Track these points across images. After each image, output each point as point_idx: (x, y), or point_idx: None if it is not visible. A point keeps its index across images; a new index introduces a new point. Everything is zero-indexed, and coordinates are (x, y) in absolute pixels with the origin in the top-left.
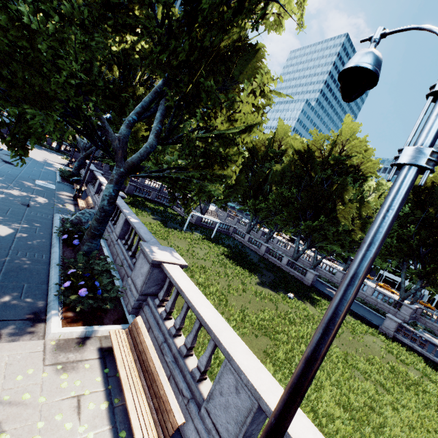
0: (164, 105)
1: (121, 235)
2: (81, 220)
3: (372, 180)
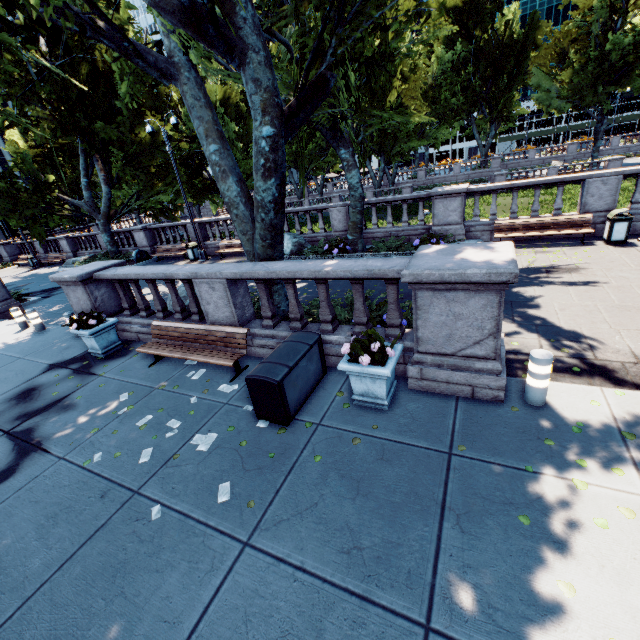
0: None
1: None
2: (300, 244)
3: None
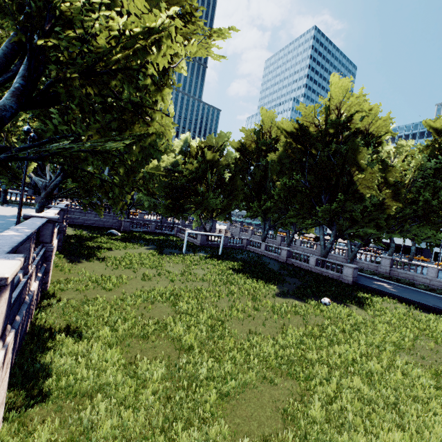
0: None
1: None
2: None
3: (388, 144)
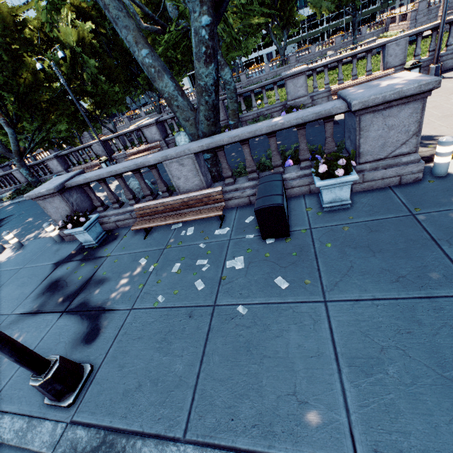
0: None
1: (226, 117)
2: None
3: None
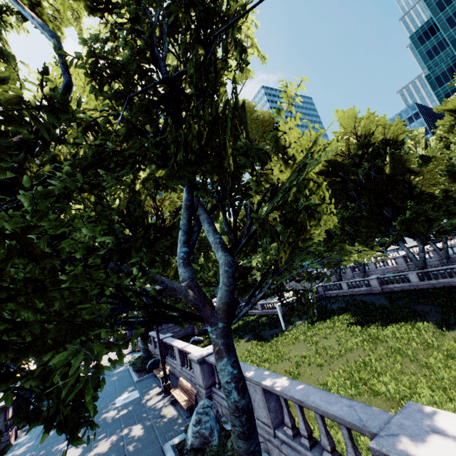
0: (204, 213)
1: (274, 421)
2: (202, 434)
3: None
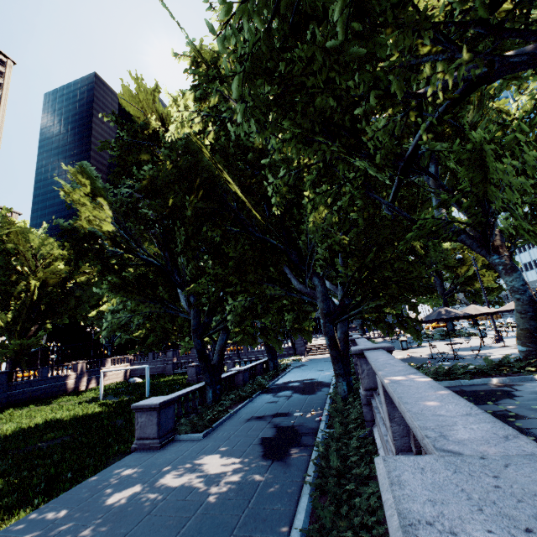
0: None
1: None
2: None
3: None
